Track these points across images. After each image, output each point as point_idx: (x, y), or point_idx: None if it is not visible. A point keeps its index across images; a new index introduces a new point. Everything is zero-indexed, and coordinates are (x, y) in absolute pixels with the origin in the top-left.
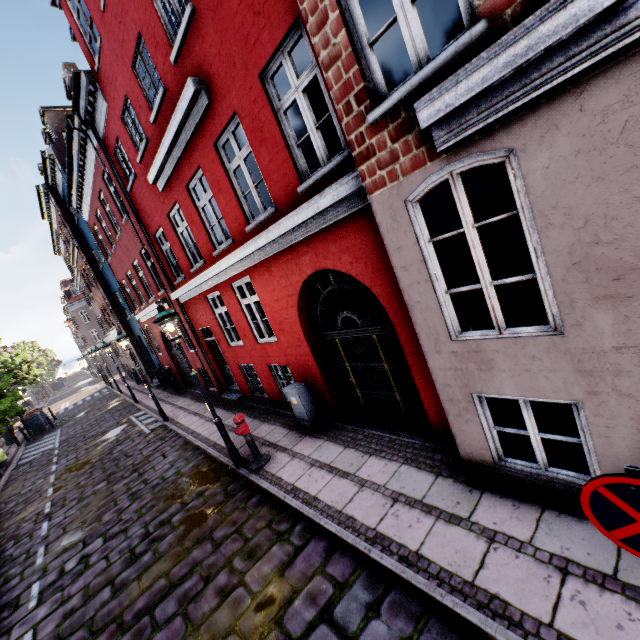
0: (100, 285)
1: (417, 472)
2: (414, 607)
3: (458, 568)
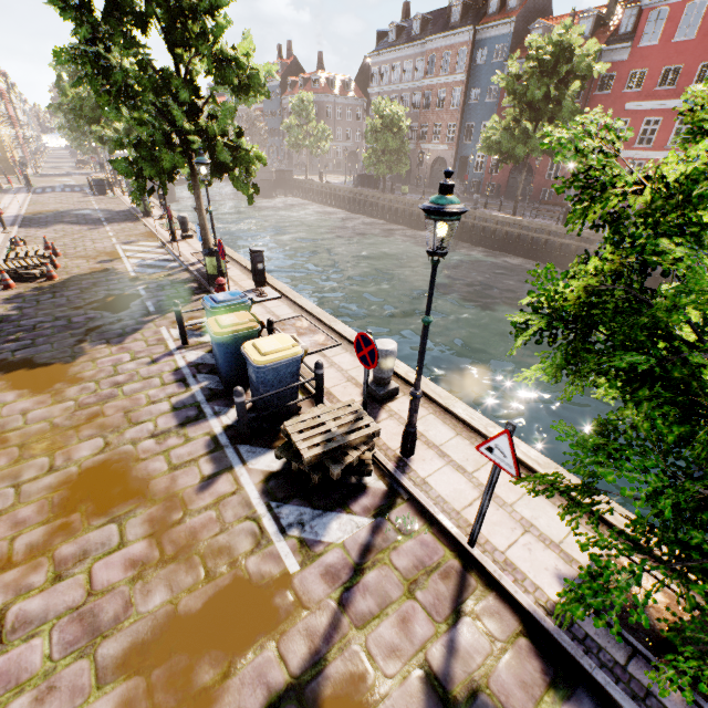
0: (461, 113)
1: None
2: None
3: None
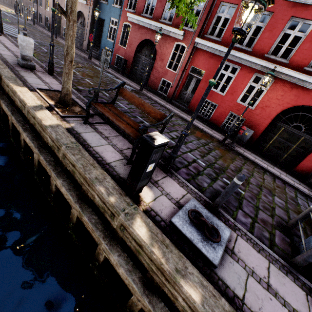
0: None
1: (293, 177)
2: None
3: None
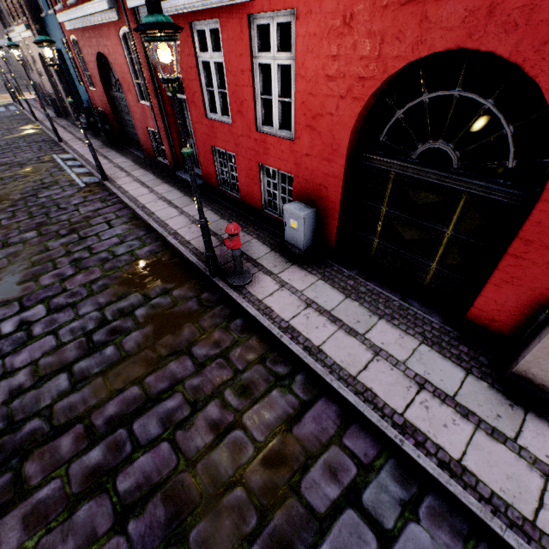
0: None
1: (442, 360)
2: (458, 522)
3: (513, 499)
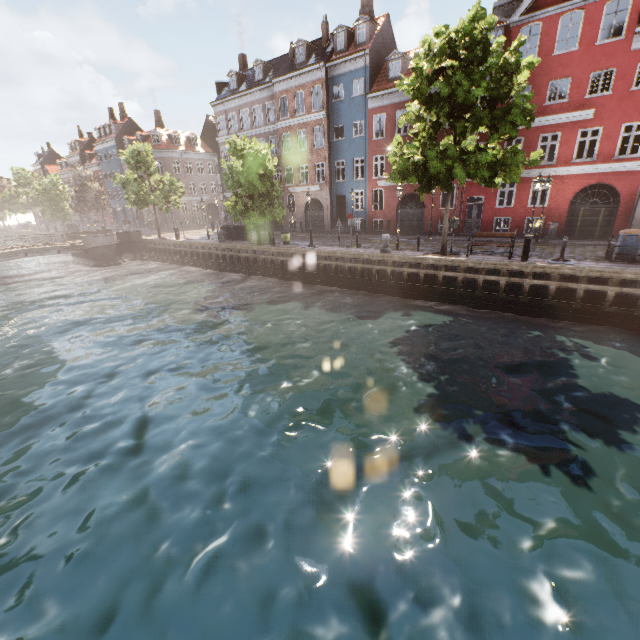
0: (328, 151)
1: None
2: None
3: None
